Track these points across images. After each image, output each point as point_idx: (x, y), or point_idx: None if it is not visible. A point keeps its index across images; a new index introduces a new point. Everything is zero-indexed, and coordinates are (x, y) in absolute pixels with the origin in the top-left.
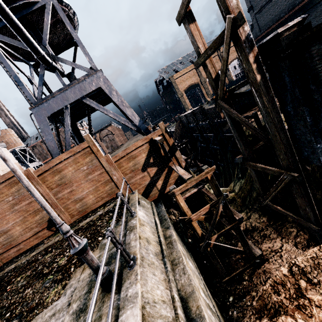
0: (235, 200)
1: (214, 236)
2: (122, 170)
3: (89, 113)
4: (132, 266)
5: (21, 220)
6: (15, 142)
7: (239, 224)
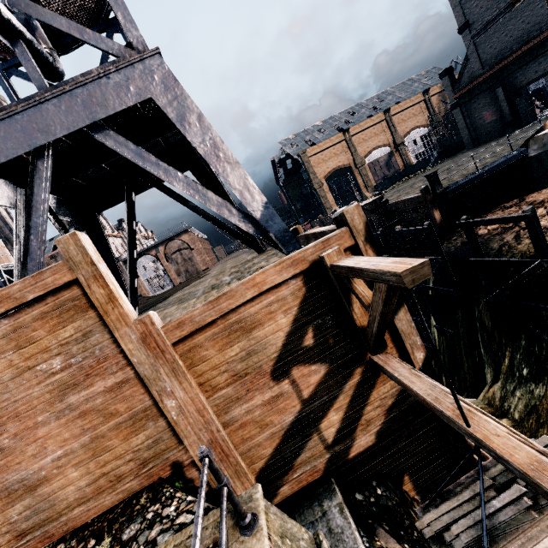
0: None
1: None
2: (199, 375)
3: (131, 192)
4: None
5: None
6: None
7: None
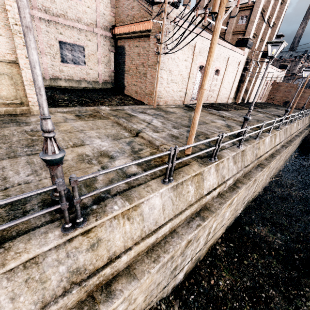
0: None
1: None
2: None
3: None
4: None
5: (281, 96)
6: None
7: None
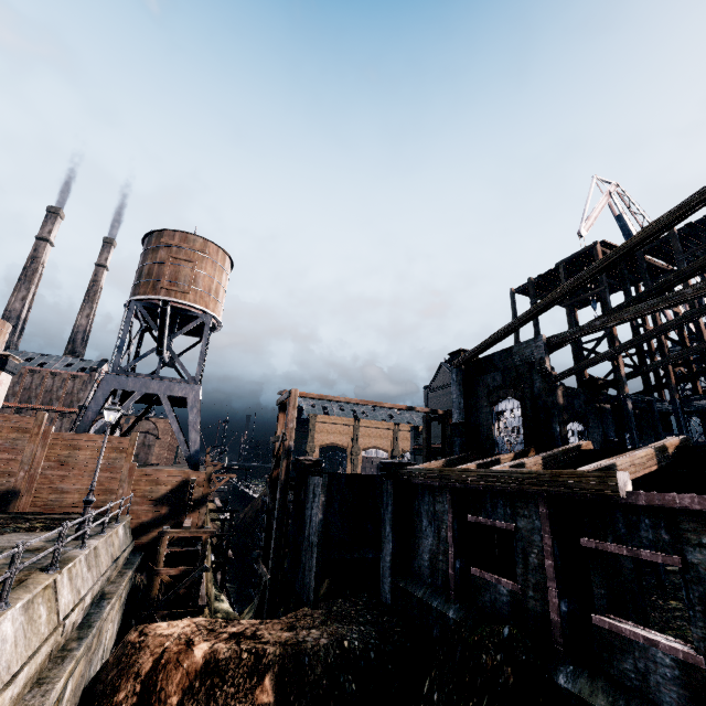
0: None
1: (163, 611)
2: (134, 488)
3: (154, 403)
4: (103, 533)
5: None
6: None
7: (197, 614)
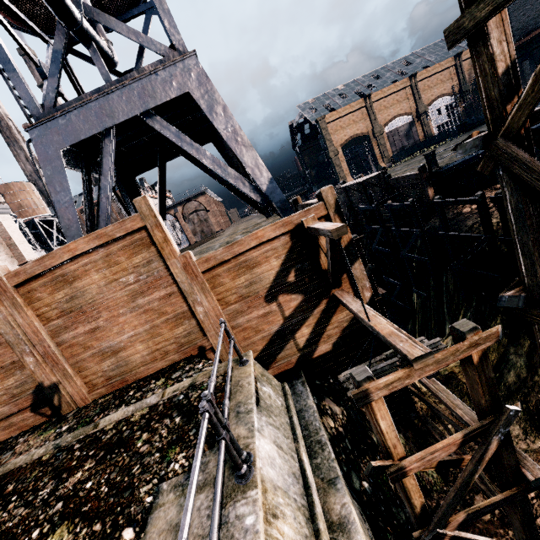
0: (456, 381)
1: (455, 517)
2: (218, 294)
3: (162, 160)
4: None
5: None
6: (35, 207)
7: (529, 491)
